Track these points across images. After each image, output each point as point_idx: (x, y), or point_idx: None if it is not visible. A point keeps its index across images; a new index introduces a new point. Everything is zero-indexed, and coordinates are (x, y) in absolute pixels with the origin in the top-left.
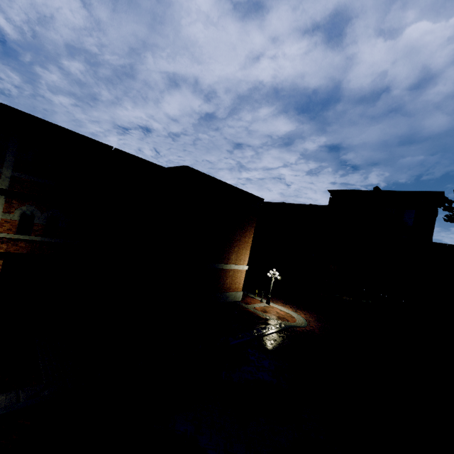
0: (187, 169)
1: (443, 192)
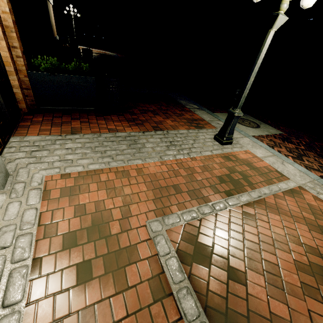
0: None
1: None
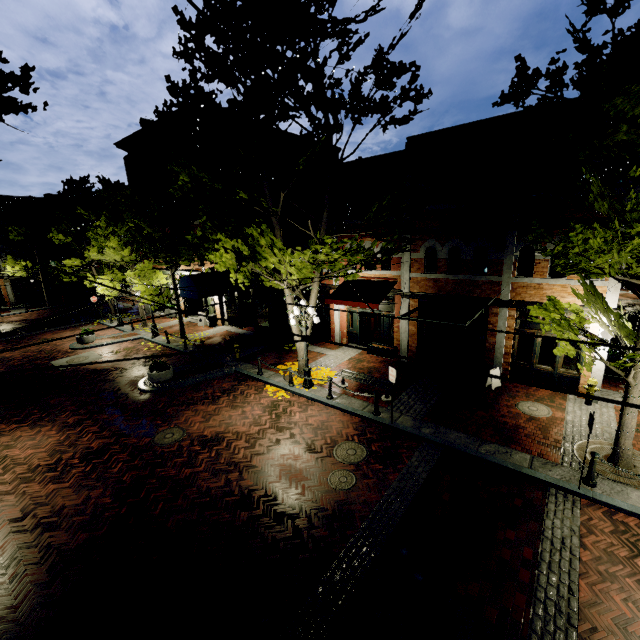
0: None
1: None
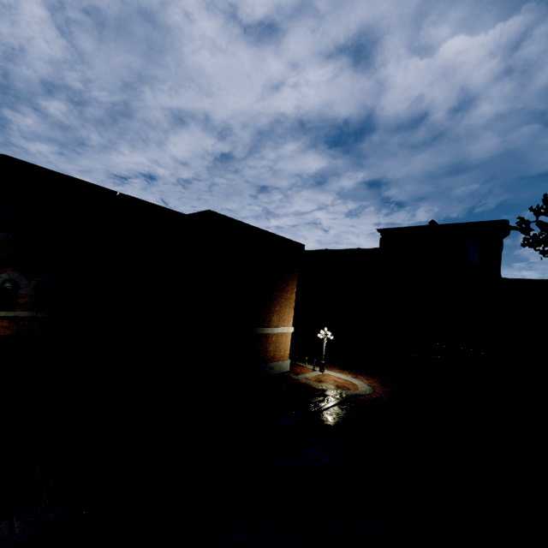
0: (211, 215)
1: (507, 220)
